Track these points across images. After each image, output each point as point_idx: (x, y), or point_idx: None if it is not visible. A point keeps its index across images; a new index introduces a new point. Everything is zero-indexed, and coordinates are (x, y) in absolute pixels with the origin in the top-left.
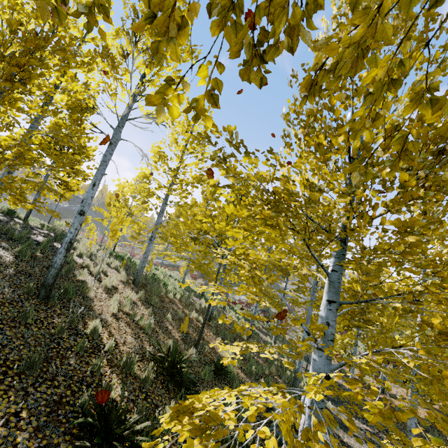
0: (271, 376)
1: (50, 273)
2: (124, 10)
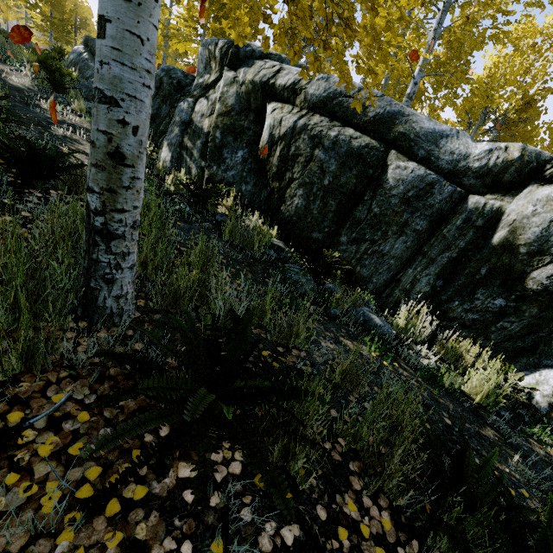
0: None
1: None
2: None
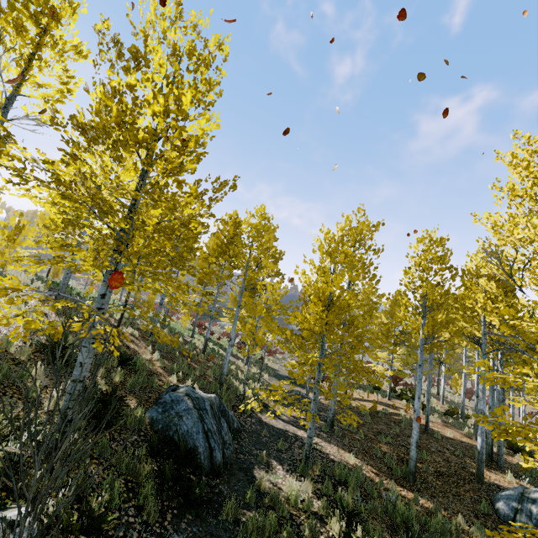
0: (202, 377)
1: None
2: None
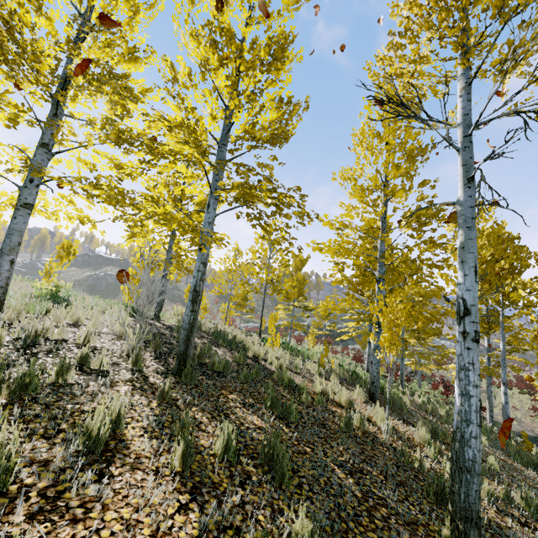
0: None
1: (473, 488)
2: None
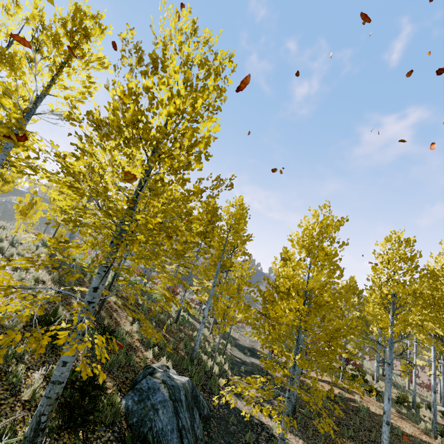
0: (174, 350)
1: None
2: (33, 23)
